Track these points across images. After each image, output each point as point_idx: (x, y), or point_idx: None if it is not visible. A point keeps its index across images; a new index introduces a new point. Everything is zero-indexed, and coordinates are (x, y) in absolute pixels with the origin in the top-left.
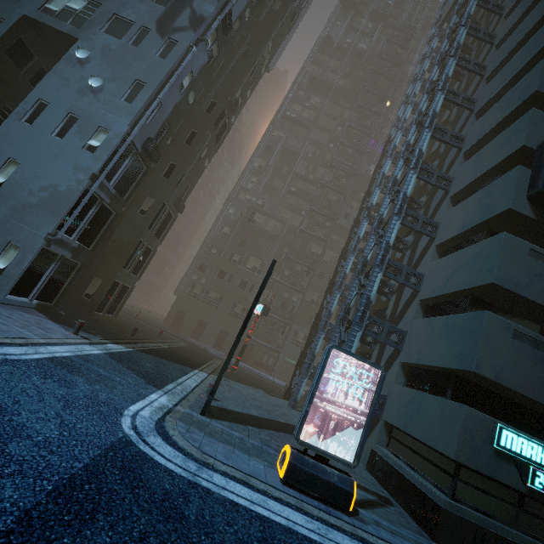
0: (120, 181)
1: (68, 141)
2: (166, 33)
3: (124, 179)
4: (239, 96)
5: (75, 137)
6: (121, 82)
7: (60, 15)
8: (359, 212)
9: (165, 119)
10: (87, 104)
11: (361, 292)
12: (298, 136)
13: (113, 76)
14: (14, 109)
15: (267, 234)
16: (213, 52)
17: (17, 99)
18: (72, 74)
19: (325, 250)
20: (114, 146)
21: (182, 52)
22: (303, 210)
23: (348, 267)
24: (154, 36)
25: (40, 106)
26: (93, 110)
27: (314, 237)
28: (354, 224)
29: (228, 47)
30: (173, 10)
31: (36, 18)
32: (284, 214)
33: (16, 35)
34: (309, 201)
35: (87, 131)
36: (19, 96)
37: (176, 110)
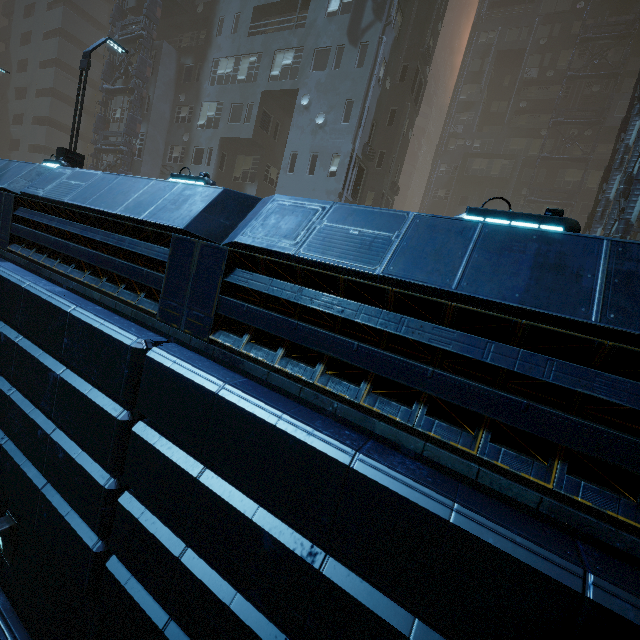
0: (352, 190)
1: (317, 175)
2: (357, 40)
3: (354, 187)
4: (429, 39)
5: (320, 170)
6: (337, 108)
7: (281, 76)
8: (629, 106)
9: (372, 119)
10: (320, 140)
11: (619, 218)
12: (519, 22)
13: (330, 107)
14: (270, 164)
15: (493, 180)
16: (398, 21)
17: (270, 156)
18: (304, 121)
19: (588, 172)
20: (346, 165)
21: (374, 50)
22: (542, 129)
23: (612, 190)
24: (348, 50)
25: (293, 157)
26: (325, 143)
27: (566, 160)
28: (622, 127)
29: (410, 2)
30: (357, 11)
31: (269, 89)
32: (513, 146)
33: (261, 109)
34: (551, 111)
35: (326, 161)
36: (271, 153)
37: (378, 105)
